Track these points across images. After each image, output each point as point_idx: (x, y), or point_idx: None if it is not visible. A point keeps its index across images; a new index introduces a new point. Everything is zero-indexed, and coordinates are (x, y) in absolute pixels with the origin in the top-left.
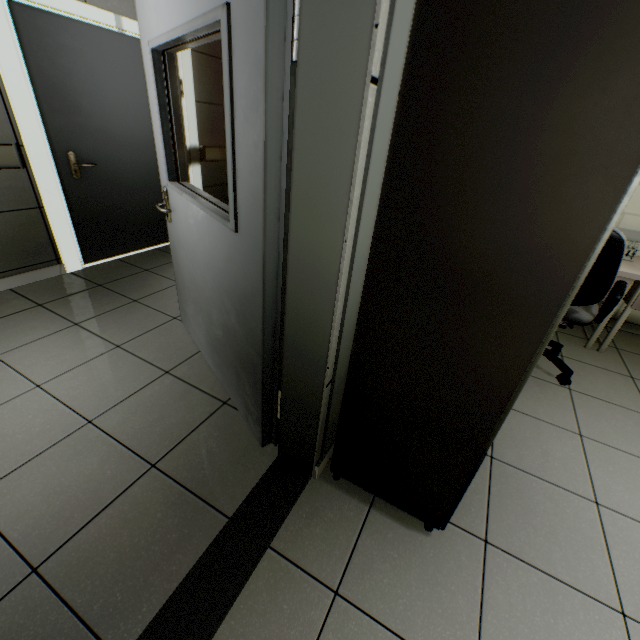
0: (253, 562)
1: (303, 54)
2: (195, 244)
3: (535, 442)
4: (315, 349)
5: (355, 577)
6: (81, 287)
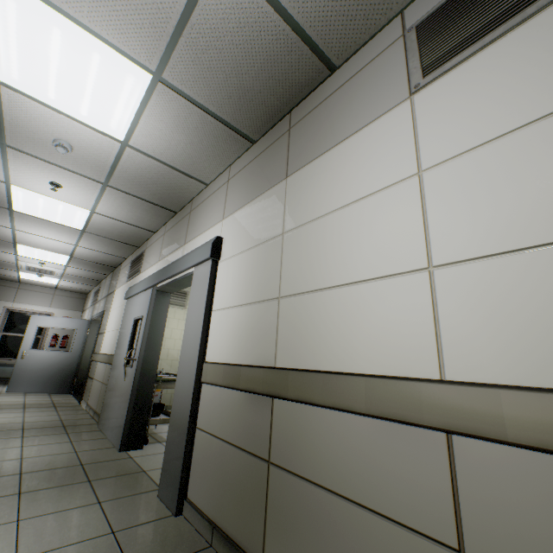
0: None
1: (90, 334)
2: (44, 360)
3: None
4: (87, 366)
5: None
6: None
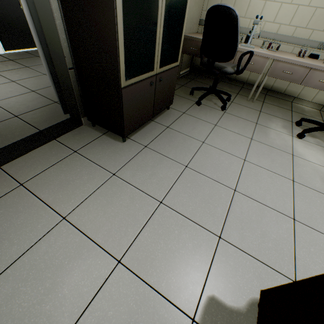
0: (45, 141)
1: None
2: (26, 14)
3: (192, 125)
4: (58, 46)
5: (85, 149)
6: (2, 60)
